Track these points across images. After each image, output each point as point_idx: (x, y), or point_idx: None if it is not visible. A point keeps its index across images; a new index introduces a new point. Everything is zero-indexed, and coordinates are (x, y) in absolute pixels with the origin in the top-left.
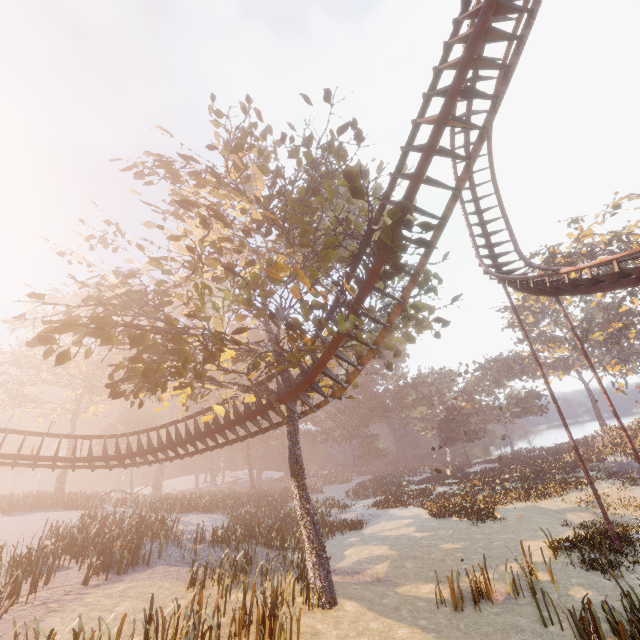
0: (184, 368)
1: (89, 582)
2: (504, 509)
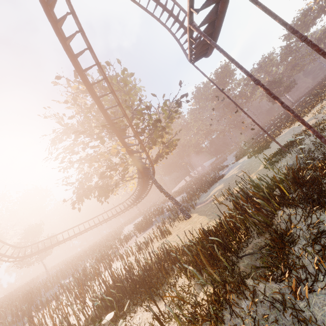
0: (100, 196)
1: (138, 236)
2: (277, 138)
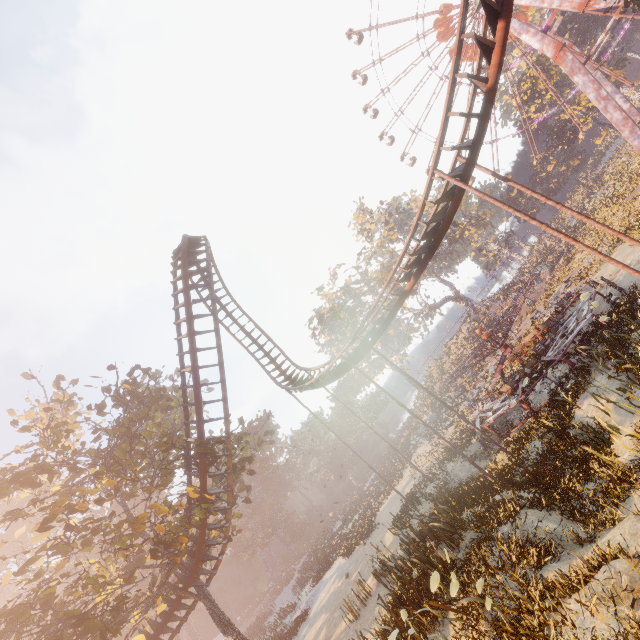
0: (105, 638)
1: None
2: (379, 514)
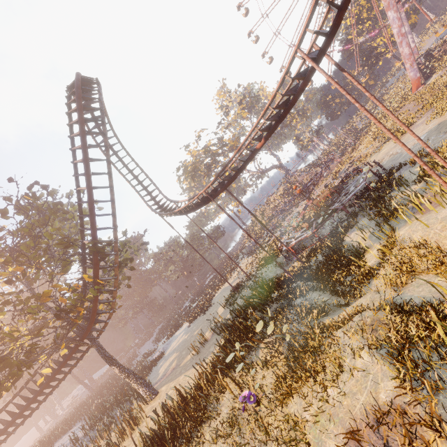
0: (21, 370)
1: None
2: (214, 298)
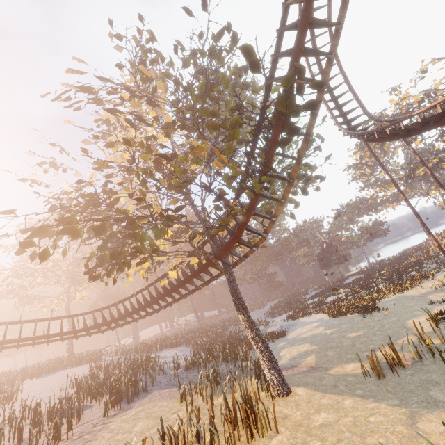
0: (143, 244)
1: (109, 413)
2: (382, 302)
